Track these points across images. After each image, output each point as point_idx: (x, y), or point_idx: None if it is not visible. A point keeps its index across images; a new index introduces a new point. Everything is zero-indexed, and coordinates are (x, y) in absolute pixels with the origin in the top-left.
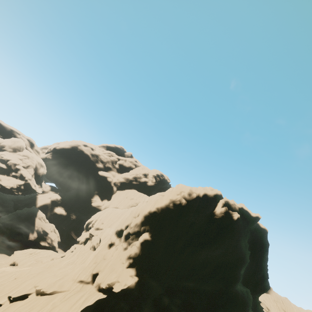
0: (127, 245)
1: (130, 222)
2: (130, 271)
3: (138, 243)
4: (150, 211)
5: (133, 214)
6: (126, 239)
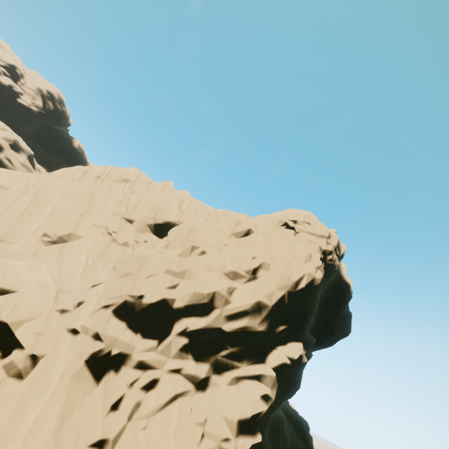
0: (211, 373)
1: (228, 298)
2: None
3: (272, 376)
4: (313, 283)
5: (227, 266)
6: (195, 348)
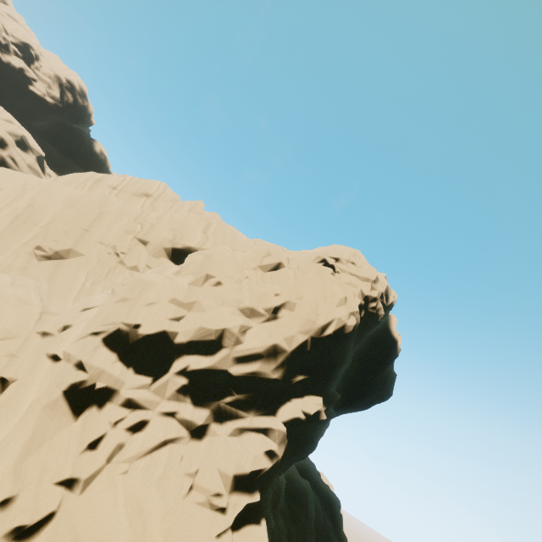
0: (211, 421)
1: (240, 337)
2: (263, 541)
3: (282, 431)
4: (343, 330)
5: (244, 302)
6: (195, 391)
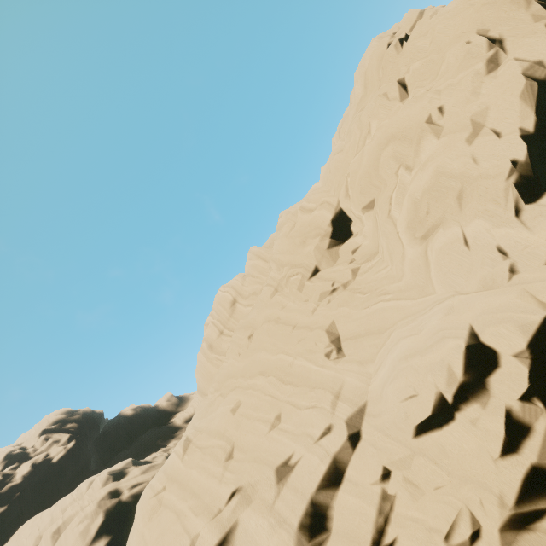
0: None
1: (535, 60)
2: None
3: None
4: None
5: (478, 68)
6: None
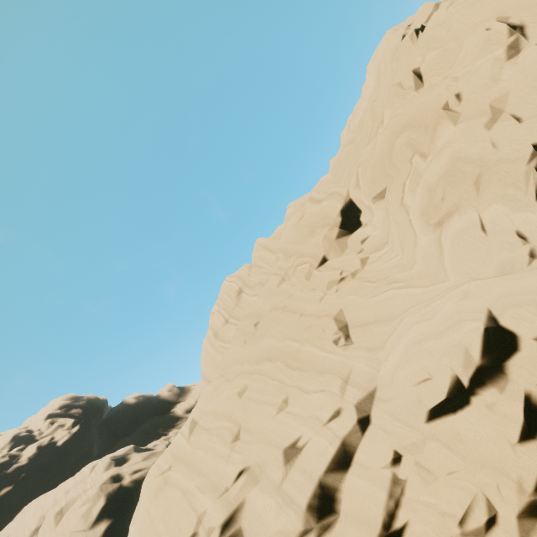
0: None
1: None
2: None
3: None
4: None
5: (498, 54)
6: None
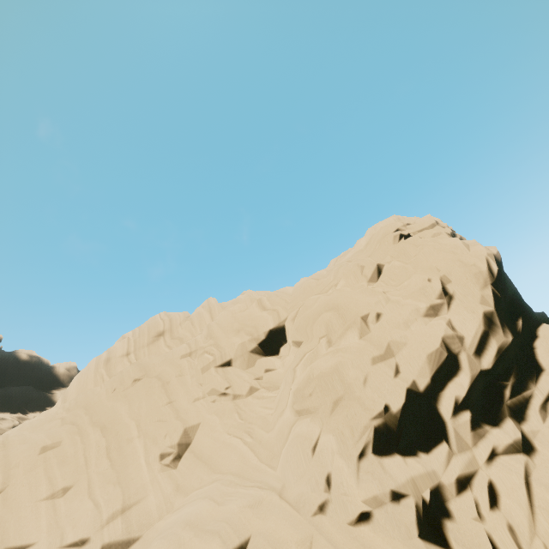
0: (519, 426)
1: (458, 334)
2: None
3: None
4: (497, 261)
5: (420, 307)
6: (481, 415)
